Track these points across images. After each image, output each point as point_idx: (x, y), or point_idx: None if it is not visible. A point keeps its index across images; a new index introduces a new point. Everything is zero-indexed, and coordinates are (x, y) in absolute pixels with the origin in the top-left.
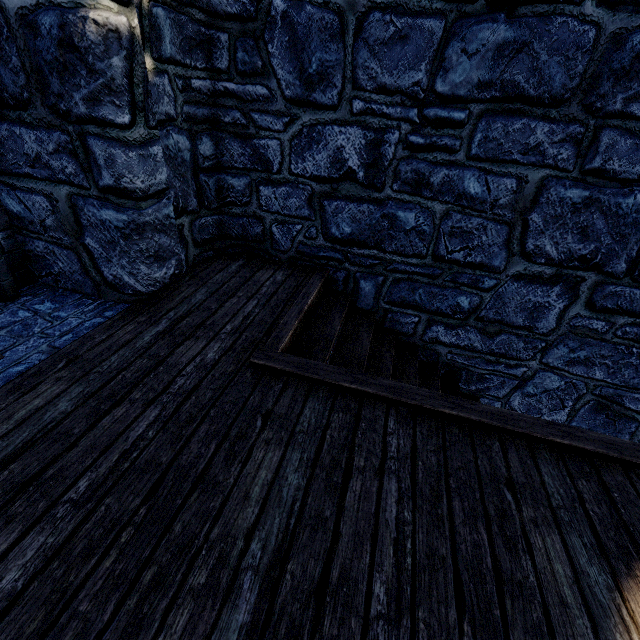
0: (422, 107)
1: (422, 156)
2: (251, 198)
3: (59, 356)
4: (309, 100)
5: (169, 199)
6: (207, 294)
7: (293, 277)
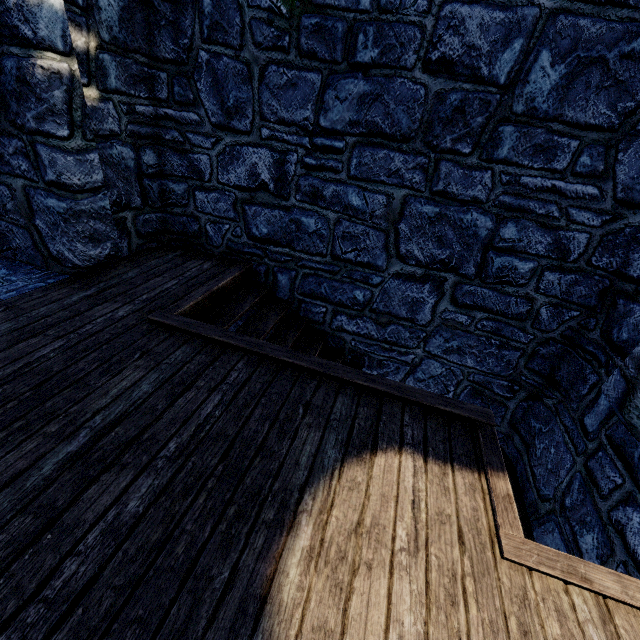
0: (312, 137)
1: (315, 174)
2: (189, 201)
3: (1, 304)
4: (229, 126)
5: (105, 195)
6: (138, 273)
7: (218, 267)
